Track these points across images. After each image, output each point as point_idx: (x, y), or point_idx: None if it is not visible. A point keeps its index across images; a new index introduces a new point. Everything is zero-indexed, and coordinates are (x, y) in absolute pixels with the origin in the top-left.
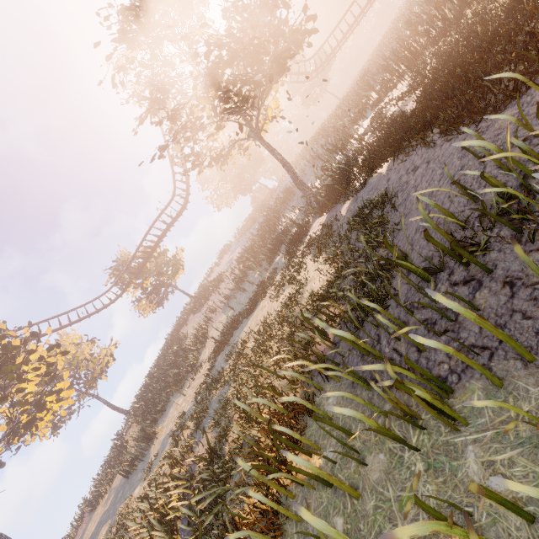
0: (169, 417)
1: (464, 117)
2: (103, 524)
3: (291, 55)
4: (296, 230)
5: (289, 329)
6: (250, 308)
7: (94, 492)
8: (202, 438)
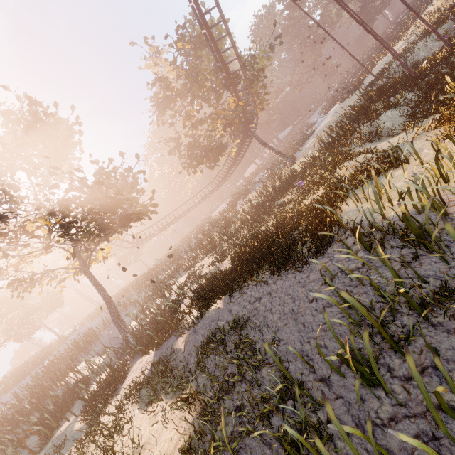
0: None
1: (286, 266)
2: None
3: (138, 217)
4: (106, 376)
5: None
6: None
7: None
8: None
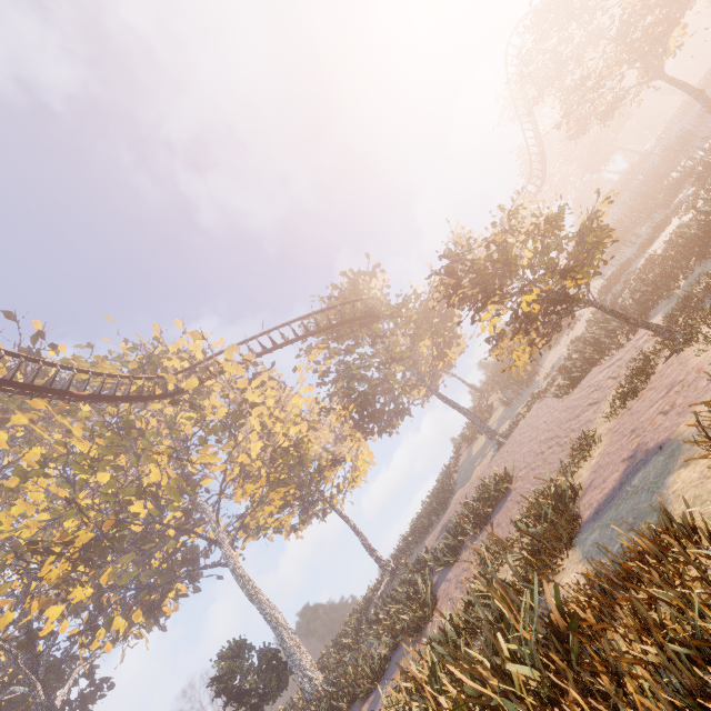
0: (549, 359)
1: None
2: (498, 429)
3: None
4: (708, 158)
5: None
6: (648, 243)
7: (466, 438)
8: None
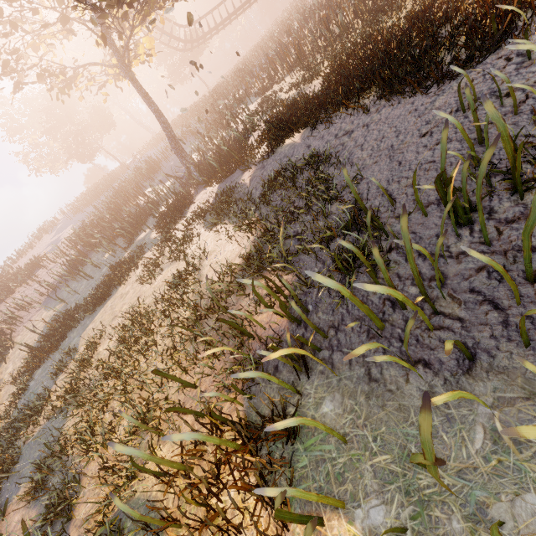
0: None
1: (406, 85)
2: None
3: None
4: (172, 201)
5: (186, 316)
6: (100, 297)
7: None
8: (1, 521)
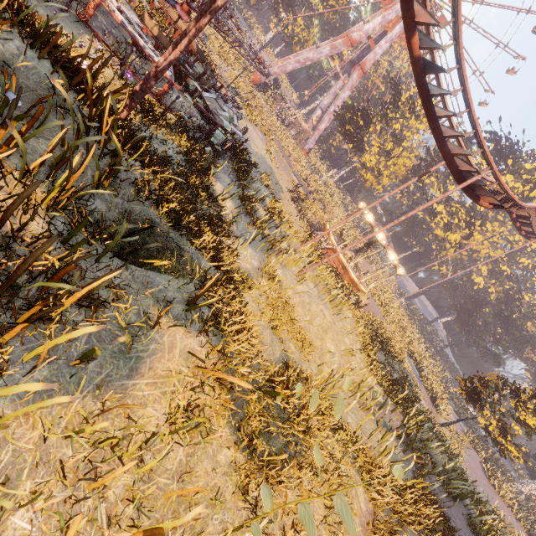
0: None
1: None
2: None
3: None
4: None
5: None
6: None
7: None
8: None
